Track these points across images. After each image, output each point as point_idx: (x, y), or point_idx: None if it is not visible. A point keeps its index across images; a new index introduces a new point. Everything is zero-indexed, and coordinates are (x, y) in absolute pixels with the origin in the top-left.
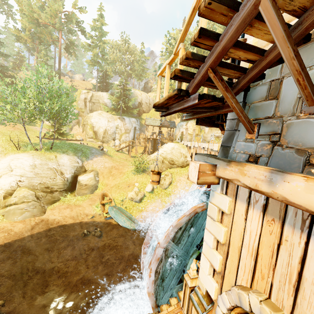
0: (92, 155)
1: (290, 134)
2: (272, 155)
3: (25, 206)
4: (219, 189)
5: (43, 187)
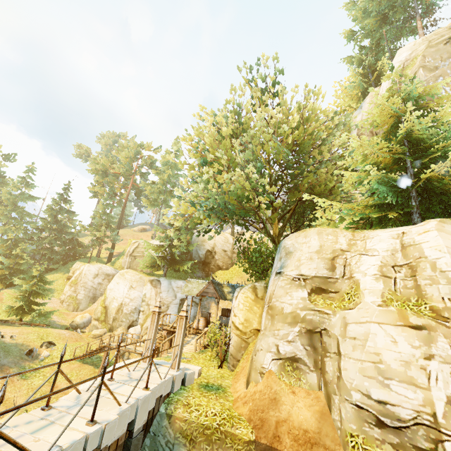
0: None
1: None
2: None
3: None
4: None
5: None
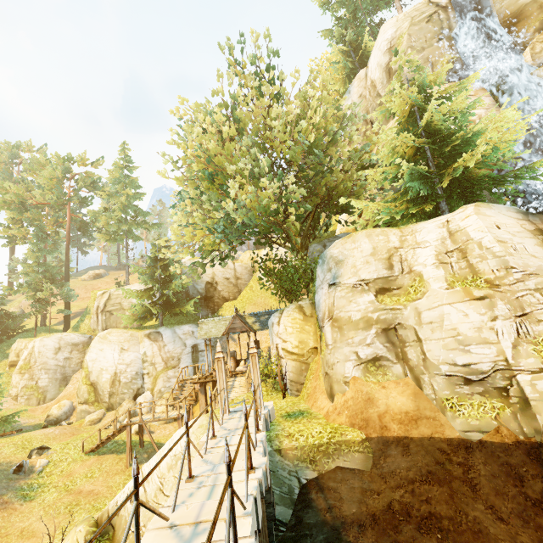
0: None
1: None
2: None
3: None
4: None
5: None
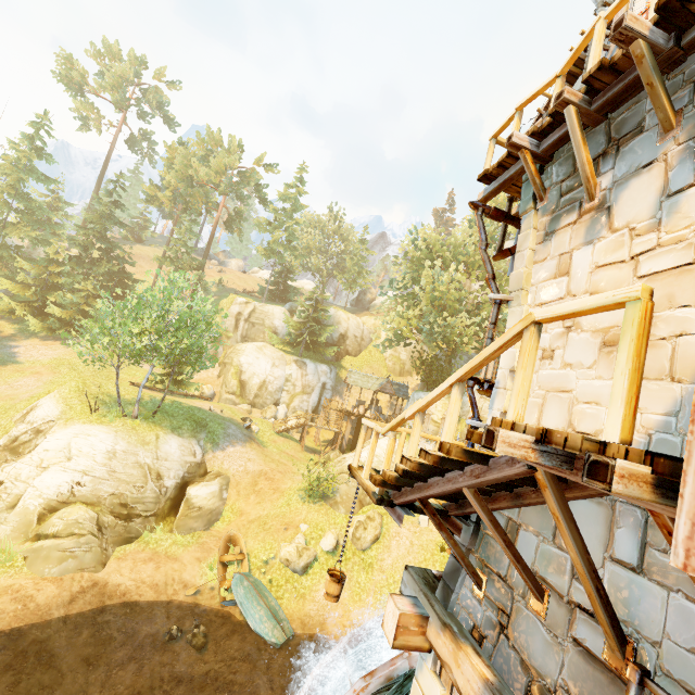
0: (226, 439)
1: (518, 626)
2: (498, 646)
3: (73, 544)
4: (430, 662)
5: (116, 502)
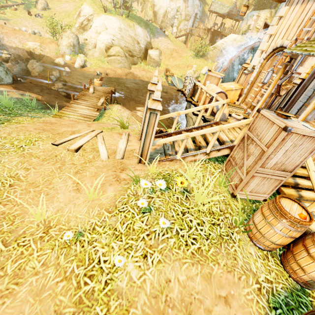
0: (158, 34)
1: None
2: None
3: (120, 59)
4: (284, 5)
5: (127, 50)
